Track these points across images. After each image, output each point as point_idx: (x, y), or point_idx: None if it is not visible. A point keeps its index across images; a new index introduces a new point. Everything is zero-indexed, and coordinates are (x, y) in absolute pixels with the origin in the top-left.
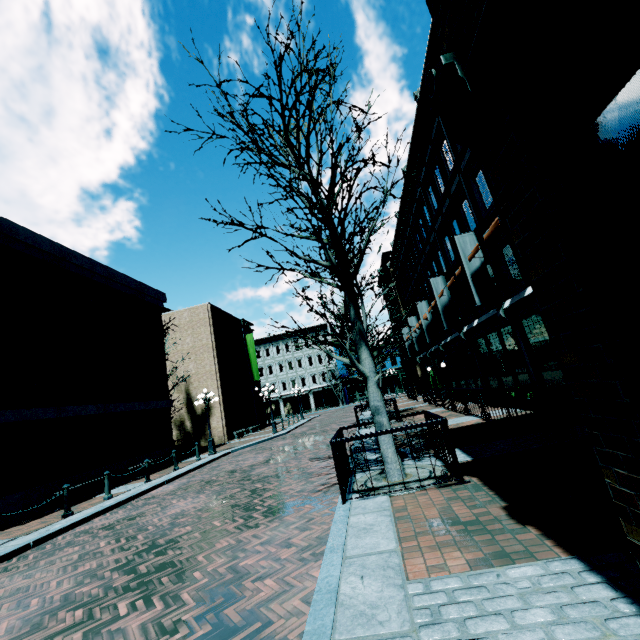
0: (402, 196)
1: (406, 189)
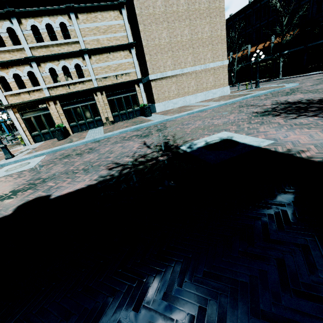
0: (240, 10)
1: (244, 8)
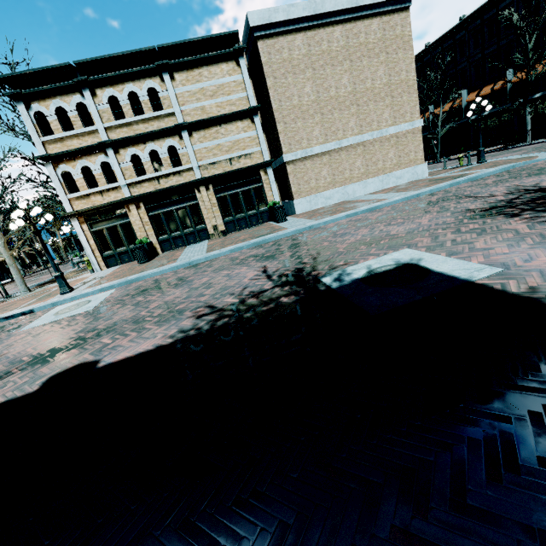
0: (445, 34)
1: (452, 30)
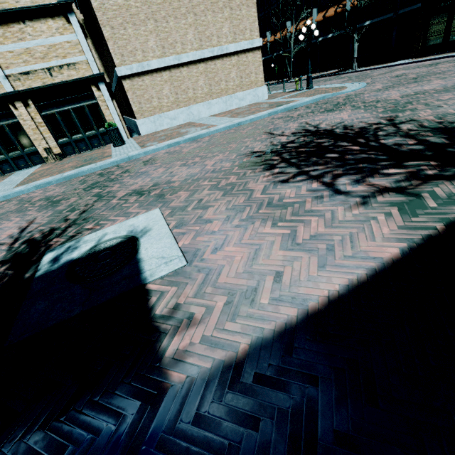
0: None
1: None
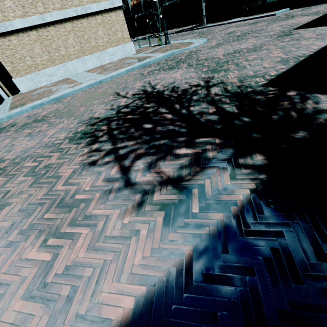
0: None
1: None
